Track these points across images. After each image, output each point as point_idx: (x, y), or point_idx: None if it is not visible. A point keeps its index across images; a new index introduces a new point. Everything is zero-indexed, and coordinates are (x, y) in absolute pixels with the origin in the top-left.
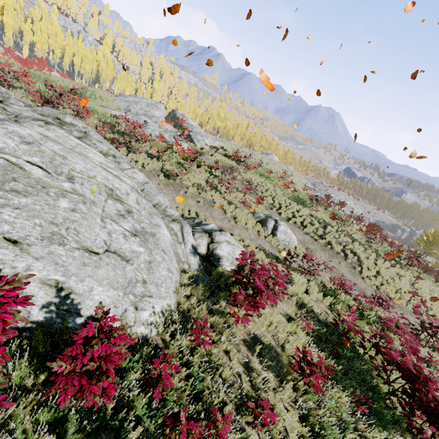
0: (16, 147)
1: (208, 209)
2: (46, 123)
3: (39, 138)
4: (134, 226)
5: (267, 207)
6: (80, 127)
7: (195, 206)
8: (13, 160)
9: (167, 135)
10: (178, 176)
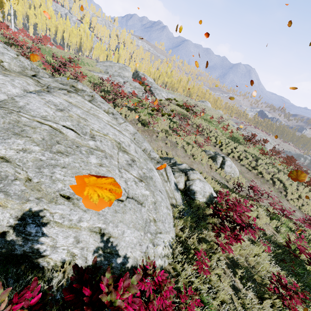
0: (54, 114)
1: (174, 149)
2: (68, 91)
3: (67, 105)
4: (139, 173)
5: (212, 145)
6: (88, 92)
7: (164, 147)
8: (54, 126)
9: (136, 91)
10: (150, 124)
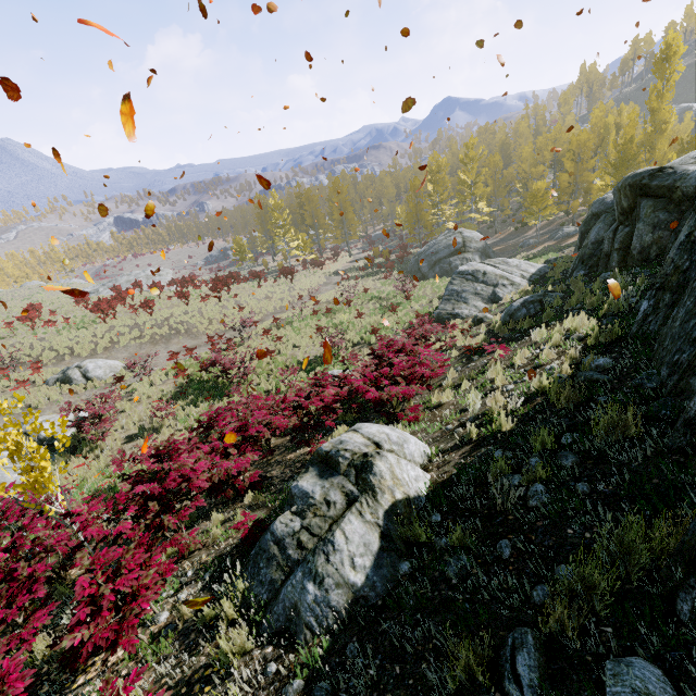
0: None
1: None
2: None
3: None
4: None
5: (57, 363)
6: None
7: None
8: None
9: None
10: None
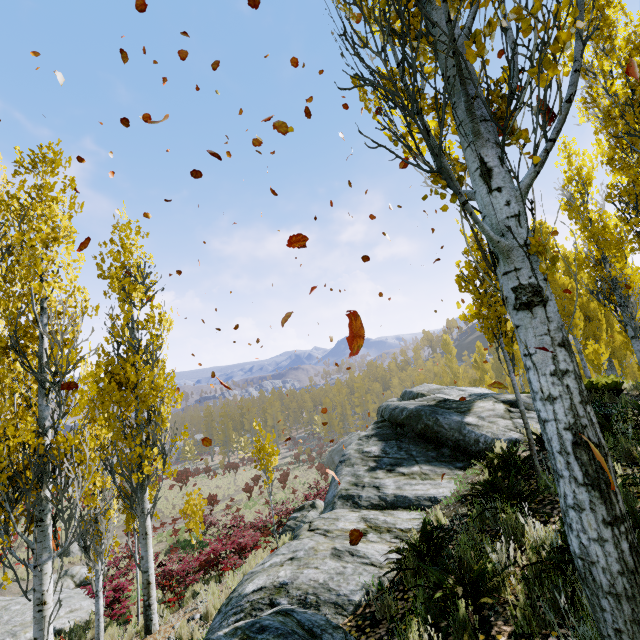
0: None
1: (4, 593)
2: None
3: None
4: None
5: None
6: None
7: None
8: None
9: None
10: None
